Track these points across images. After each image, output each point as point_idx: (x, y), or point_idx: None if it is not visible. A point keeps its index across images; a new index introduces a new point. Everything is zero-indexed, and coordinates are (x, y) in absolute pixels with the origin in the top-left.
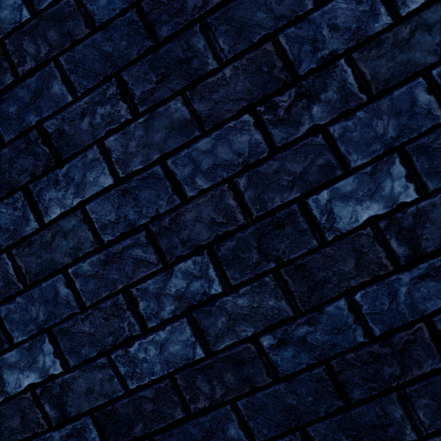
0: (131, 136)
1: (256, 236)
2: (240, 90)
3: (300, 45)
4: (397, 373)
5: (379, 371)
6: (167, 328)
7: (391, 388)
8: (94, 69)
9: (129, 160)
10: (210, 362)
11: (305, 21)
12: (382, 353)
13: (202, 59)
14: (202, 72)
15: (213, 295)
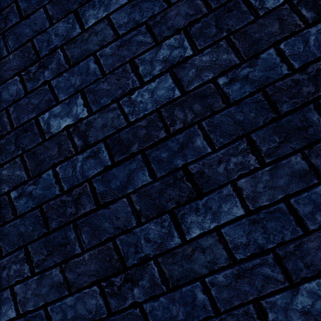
0: None
1: (15, 136)
2: (15, 65)
3: (42, 43)
4: (73, 212)
5: (65, 211)
6: None
7: (70, 221)
8: None
9: None
10: None
11: (45, 32)
12: (67, 200)
13: (1, 51)
14: (0, 57)
15: None
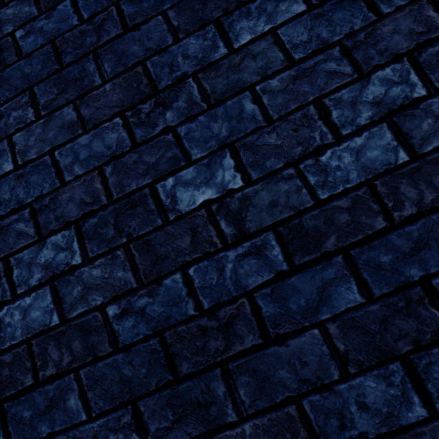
0: (33, 133)
1: (114, 214)
2: (116, 100)
3: (161, 68)
4: (221, 347)
5: (206, 344)
6: (33, 294)
7: (216, 363)
8: (16, 85)
9: (28, 151)
10: (63, 329)
11: (166, 52)
12: (210, 327)
13: (92, 78)
14: (90, 87)
15: (74, 265)
